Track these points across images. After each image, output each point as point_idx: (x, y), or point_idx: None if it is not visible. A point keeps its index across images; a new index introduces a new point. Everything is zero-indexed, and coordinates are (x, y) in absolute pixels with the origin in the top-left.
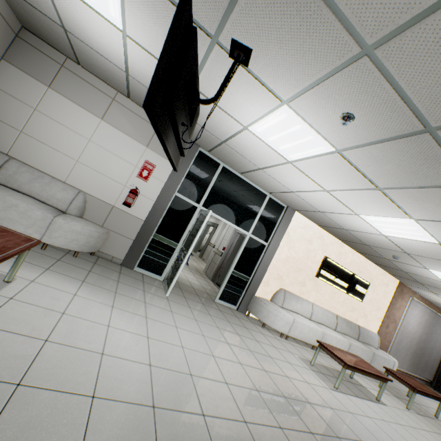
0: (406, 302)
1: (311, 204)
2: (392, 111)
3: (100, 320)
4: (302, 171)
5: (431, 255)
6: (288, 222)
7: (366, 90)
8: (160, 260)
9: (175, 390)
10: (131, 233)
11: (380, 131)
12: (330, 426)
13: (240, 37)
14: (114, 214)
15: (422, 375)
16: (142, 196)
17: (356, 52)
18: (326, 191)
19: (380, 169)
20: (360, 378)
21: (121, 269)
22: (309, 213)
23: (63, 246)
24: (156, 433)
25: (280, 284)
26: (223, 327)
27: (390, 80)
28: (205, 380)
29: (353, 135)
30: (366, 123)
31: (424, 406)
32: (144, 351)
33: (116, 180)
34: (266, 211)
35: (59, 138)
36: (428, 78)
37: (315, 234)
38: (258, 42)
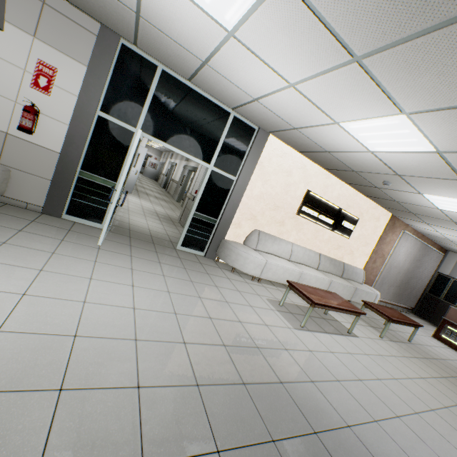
0: (397, 237)
1: (283, 118)
2: None
3: None
4: (253, 52)
5: (426, 172)
6: (260, 149)
7: None
8: (96, 204)
9: (25, 361)
10: (46, 171)
11: None
12: (275, 371)
13: None
14: (12, 145)
15: (405, 303)
16: (48, 118)
17: None
18: (293, 87)
19: (352, 5)
20: (336, 313)
21: (38, 218)
22: (284, 135)
23: None
24: None
25: (254, 225)
26: (172, 275)
27: None
28: (99, 340)
29: None
30: None
31: (400, 332)
32: (0, 313)
33: None
34: (231, 136)
35: None
36: None
37: (295, 164)
38: None
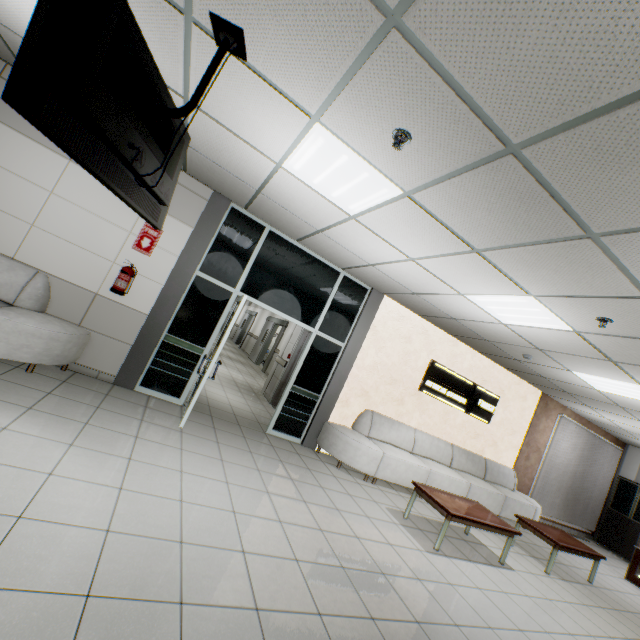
0: (553, 422)
1: (401, 283)
2: (455, 121)
3: (39, 465)
4: (374, 231)
5: (569, 349)
6: (374, 311)
7: (413, 89)
8: (177, 374)
9: (141, 567)
10: (129, 334)
11: (451, 157)
12: (408, 606)
13: (220, 9)
14: (99, 306)
15: (580, 524)
16: (144, 278)
17: (380, 23)
18: (413, 261)
19: (468, 219)
20: (481, 534)
21: (111, 390)
22: (402, 298)
23: (4, 356)
24: (75, 638)
25: (365, 403)
26: (268, 470)
27: (438, 68)
28: (206, 548)
29: (419, 166)
30: (429, 145)
31: (575, 568)
32: (105, 509)
33: (98, 254)
34: (340, 297)
35: (0, 189)
36: (485, 60)
37: (415, 328)
38: (246, 16)
